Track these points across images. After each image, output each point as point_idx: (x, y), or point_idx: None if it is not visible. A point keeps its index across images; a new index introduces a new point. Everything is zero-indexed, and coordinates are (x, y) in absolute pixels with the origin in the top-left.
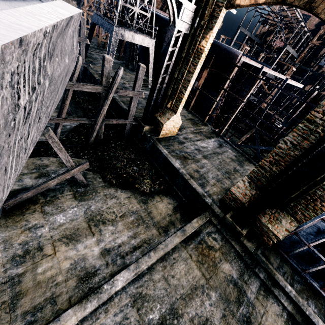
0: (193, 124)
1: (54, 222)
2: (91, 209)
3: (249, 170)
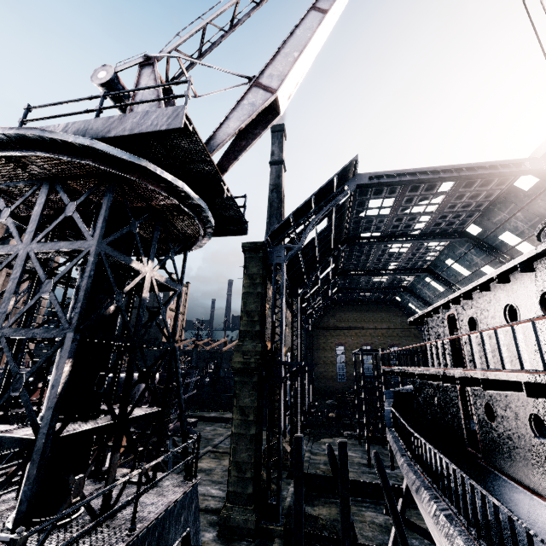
0: None
1: (421, 542)
2: (389, 537)
3: (211, 465)
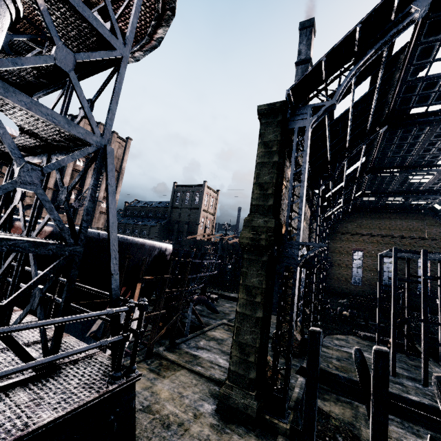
0: (173, 369)
1: None
2: None
3: (223, 336)
